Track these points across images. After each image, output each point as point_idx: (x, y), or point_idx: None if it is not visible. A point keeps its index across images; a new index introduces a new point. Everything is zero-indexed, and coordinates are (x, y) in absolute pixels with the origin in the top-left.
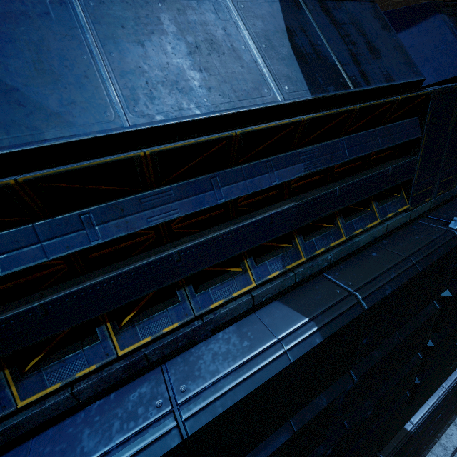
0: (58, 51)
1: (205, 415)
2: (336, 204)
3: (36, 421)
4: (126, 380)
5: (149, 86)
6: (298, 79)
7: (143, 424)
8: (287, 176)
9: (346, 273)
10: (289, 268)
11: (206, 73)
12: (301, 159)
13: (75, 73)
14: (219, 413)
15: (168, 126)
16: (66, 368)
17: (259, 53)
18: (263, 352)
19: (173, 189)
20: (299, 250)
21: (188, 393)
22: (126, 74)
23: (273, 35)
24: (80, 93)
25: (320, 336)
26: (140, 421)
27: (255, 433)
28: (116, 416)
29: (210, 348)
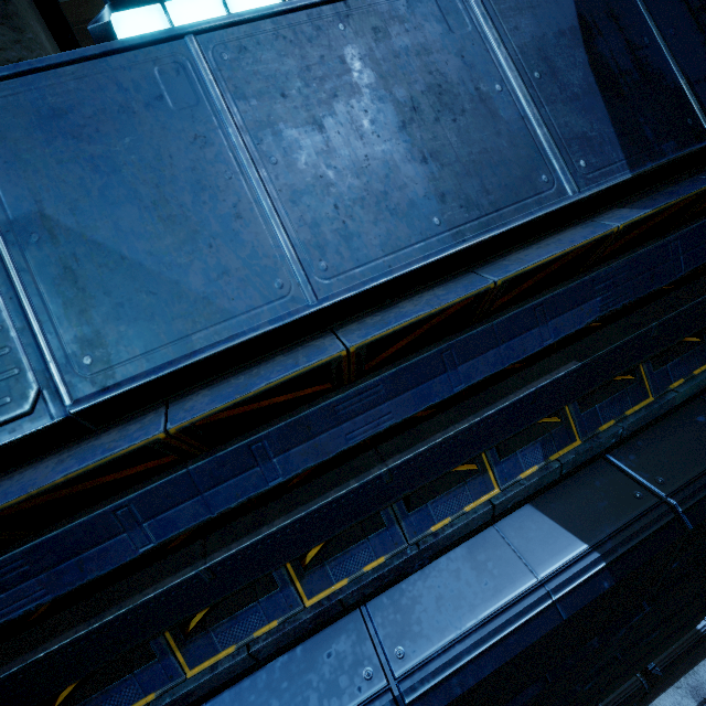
0: (189, 174)
1: (437, 697)
2: (647, 350)
3: (208, 686)
4: (314, 630)
5: (340, 214)
6: (605, 139)
7: (350, 705)
8: (570, 326)
9: (650, 456)
10: (554, 459)
11: (435, 164)
12: (597, 290)
13: (220, 214)
14: (457, 695)
15: (377, 286)
16: (240, 626)
17: (529, 96)
18: (517, 602)
19: (384, 382)
20: (571, 427)
21: (408, 661)
22: (300, 197)
23: (553, 44)
24: (233, 251)
25: (611, 577)
26: (345, 699)
27: (498, 699)
28: (311, 686)
29: (430, 586)
